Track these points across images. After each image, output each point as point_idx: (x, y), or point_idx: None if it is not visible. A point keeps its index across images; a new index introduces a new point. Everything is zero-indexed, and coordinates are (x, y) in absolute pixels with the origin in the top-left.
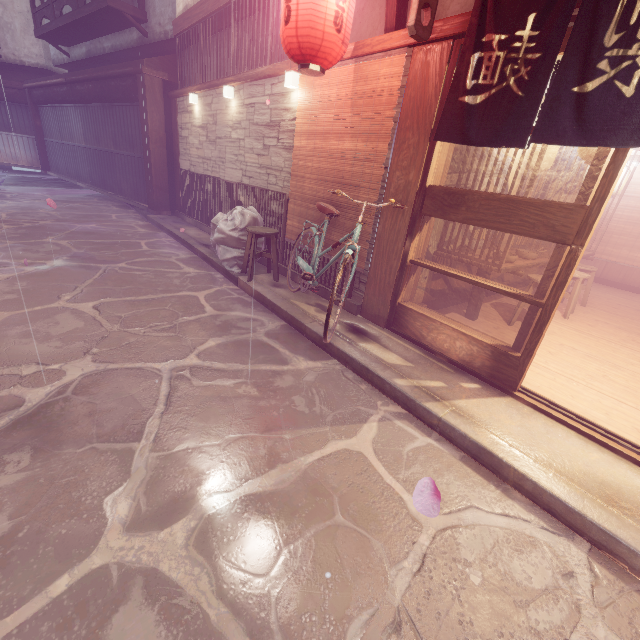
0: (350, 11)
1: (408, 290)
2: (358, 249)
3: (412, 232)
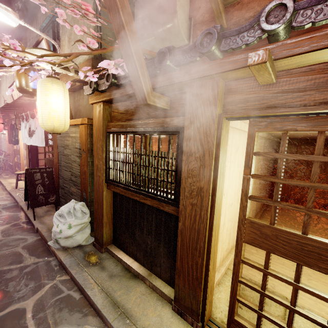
0: (0, 126)
1: (19, 167)
2: (2, 160)
3: (15, 156)
